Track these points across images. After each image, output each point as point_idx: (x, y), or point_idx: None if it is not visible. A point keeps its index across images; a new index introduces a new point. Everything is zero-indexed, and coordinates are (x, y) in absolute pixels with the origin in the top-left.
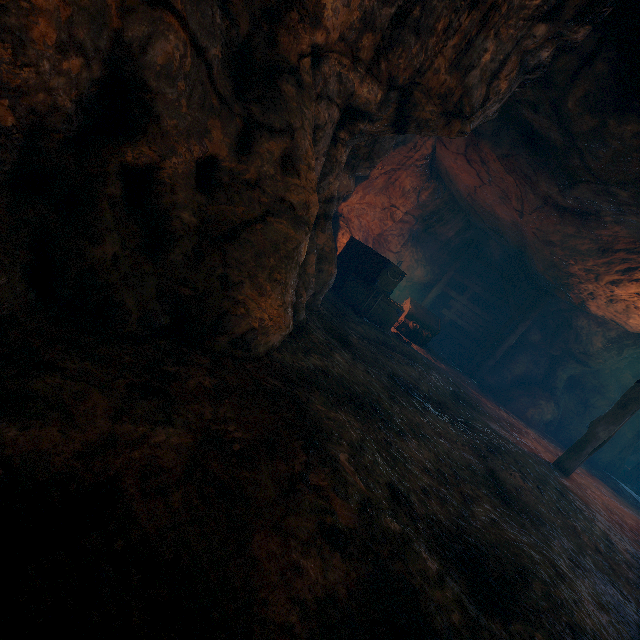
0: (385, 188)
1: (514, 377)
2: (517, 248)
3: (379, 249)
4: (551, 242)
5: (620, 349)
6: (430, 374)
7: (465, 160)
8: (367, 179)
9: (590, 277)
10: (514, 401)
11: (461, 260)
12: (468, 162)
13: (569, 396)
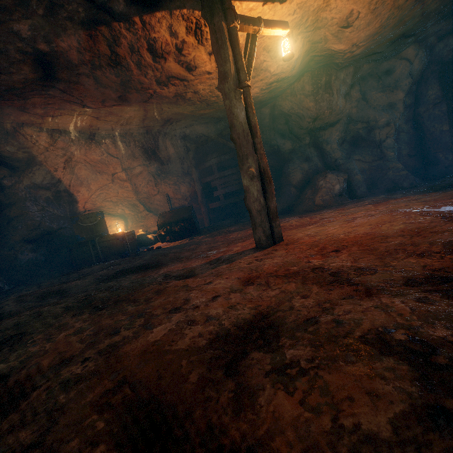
0: (96, 172)
1: (297, 185)
2: (189, 116)
3: (150, 201)
4: (121, 98)
5: (327, 90)
6: (79, 279)
7: (50, 117)
8: (62, 181)
9: (180, 84)
10: (302, 203)
11: (190, 156)
12: (52, 116)
13: (359, 153)
